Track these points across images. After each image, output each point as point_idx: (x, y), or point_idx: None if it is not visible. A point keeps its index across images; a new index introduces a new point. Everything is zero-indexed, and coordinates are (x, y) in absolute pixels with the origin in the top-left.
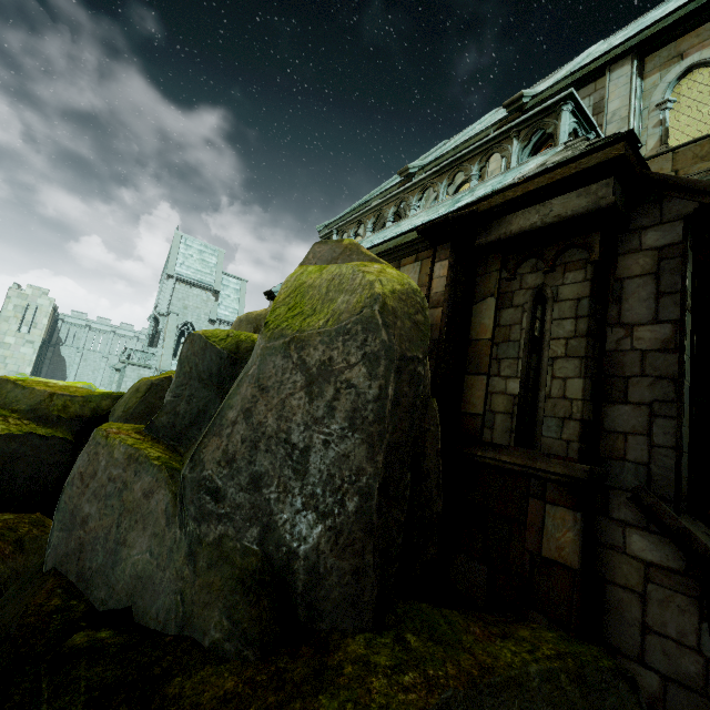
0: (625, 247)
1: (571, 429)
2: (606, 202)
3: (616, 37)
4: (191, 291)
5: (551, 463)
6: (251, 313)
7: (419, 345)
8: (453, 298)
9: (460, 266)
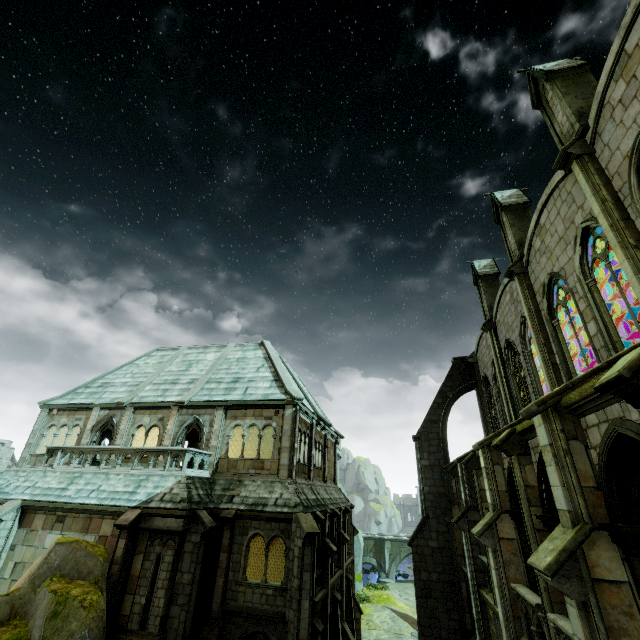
0: (188, 538)
1: (158, 620)
2: (180, 529)
3: (238, 351)
4: None
5: (148, 638)
6: (9, 595)
7: (99, 637)
8: (125, 560)
9: (131, 541)
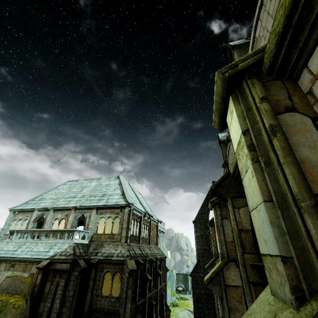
0: (72, 274)
1: (55, 315)
2: (68, 269)
3: (107, 181)
4: None
5: None
6: None
7: None
8: (40, 285)
9: (44, 275)
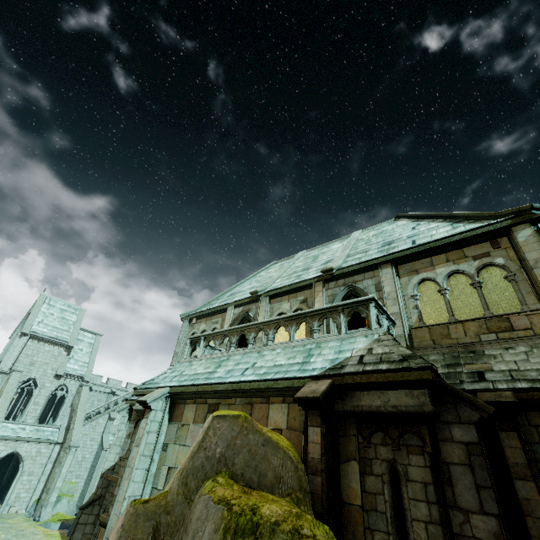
0: (442, 435)
1: None
2: (428, 409)
3: (369, 232)
4: (43, 347)
5: None
6: (149, 503)
7: None
8: (328, 467)
9: (329, 432)
